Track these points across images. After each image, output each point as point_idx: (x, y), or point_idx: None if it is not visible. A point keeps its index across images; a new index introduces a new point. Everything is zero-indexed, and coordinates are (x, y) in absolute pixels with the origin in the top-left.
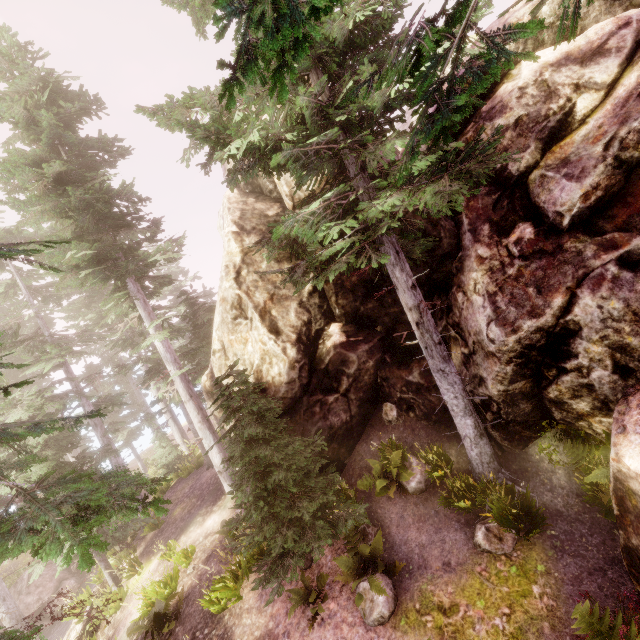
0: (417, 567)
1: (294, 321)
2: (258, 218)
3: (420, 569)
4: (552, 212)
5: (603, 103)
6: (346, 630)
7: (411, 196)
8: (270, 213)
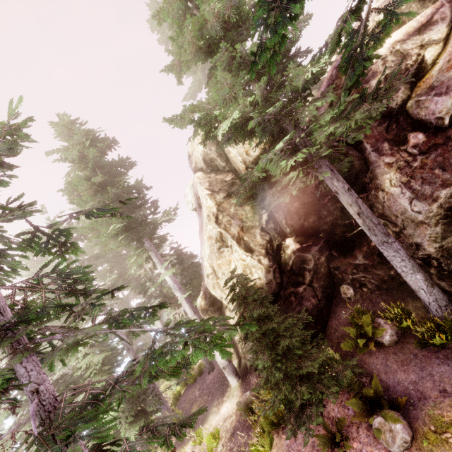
0: (417, 399)
1: (260, 241)
2: (221, 183)
3: (420, 400)
4: (433, 119)
5: (444, 49)
6: None
7: (341, 124)
8: (227, 179)
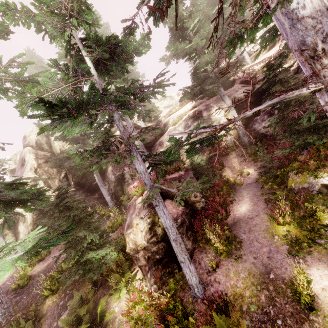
0: None
1: (57, 184)
2: (43, 155)
3: None
4: None
5: None
6: None
7: None
8: (48, 155)
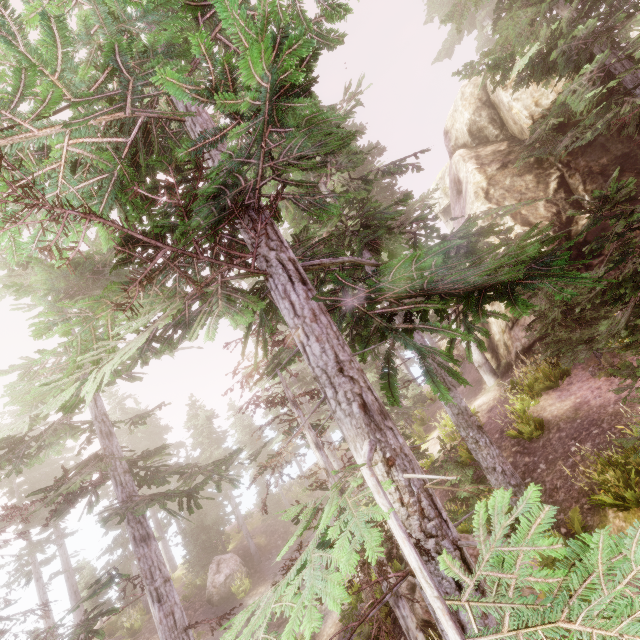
0: None
1: (544, 214)
2: (493, 155)
3: None
4: None
5: None
6: None
7: None
8: (502, 149)
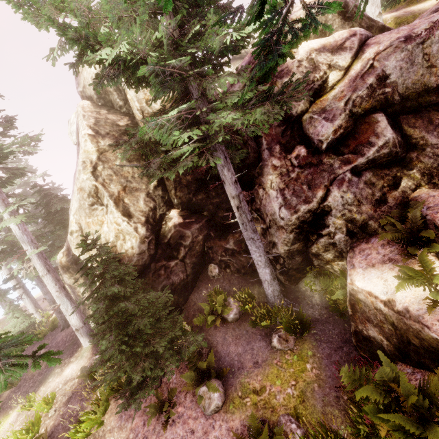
0: (237, 369)
1: (143, 207)
2: (111, 126)
3: (239, 370)
4: (317, 140)
5: (343, 78)
6: (192, 423)
7: (242, 115)
8: (121, 123)
